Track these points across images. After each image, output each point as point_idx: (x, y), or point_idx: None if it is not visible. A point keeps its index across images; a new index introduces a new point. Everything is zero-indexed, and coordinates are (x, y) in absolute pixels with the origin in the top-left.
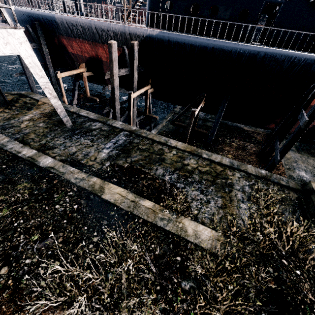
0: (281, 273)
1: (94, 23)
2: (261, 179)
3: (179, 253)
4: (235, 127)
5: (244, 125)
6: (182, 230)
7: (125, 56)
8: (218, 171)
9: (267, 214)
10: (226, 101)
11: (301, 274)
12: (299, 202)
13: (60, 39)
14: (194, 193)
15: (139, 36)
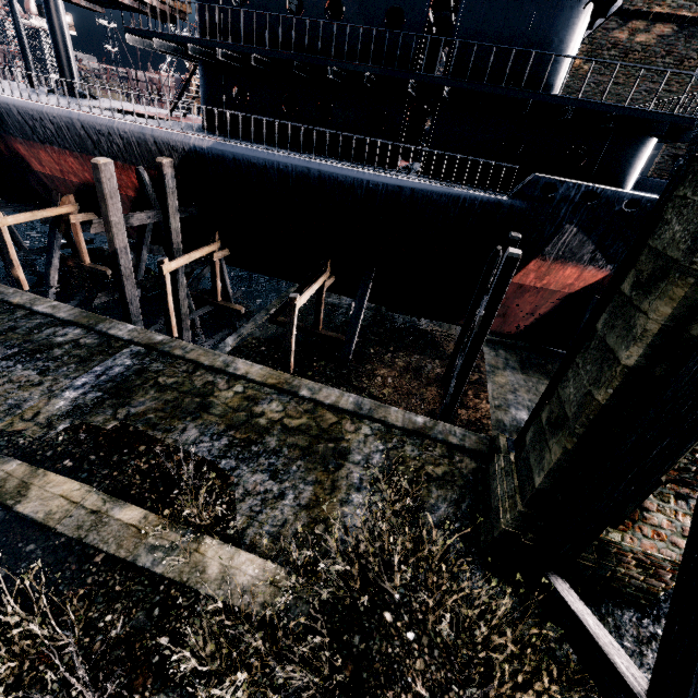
0: (372, 644)
1: (79, 119)
2: (413, 436)
3: (170, 626)
4: (408, 325)
5: (429, 319)
6: (195, 570)
7: (144, 187)
8: (326, 425)
9: (402, 512)
10: (370, 275)
11: (418, 639)
12: (475, 478)
13: (10, 143)
14: (255, 479)
15: (176, 149)
